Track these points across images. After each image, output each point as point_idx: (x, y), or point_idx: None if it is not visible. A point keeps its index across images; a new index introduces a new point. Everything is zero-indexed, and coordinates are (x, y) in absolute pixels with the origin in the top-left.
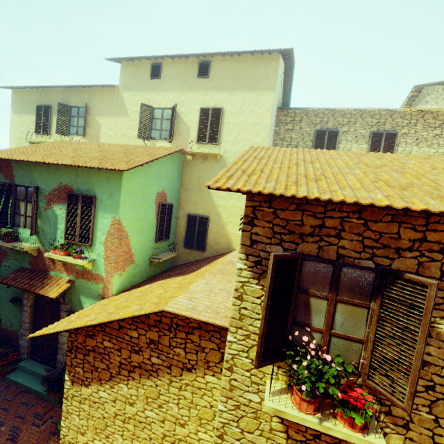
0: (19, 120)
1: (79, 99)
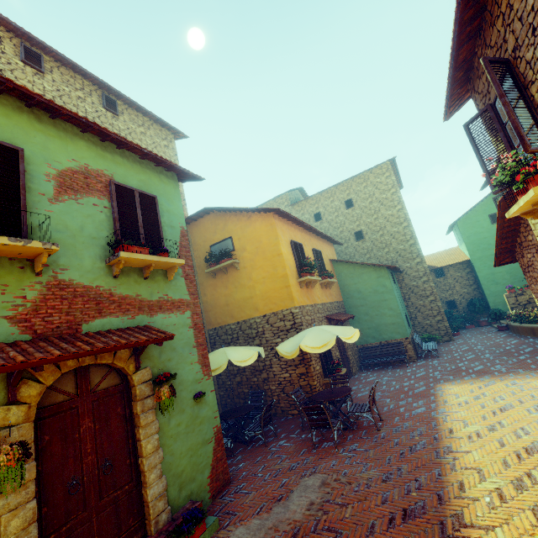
0: None
1: None
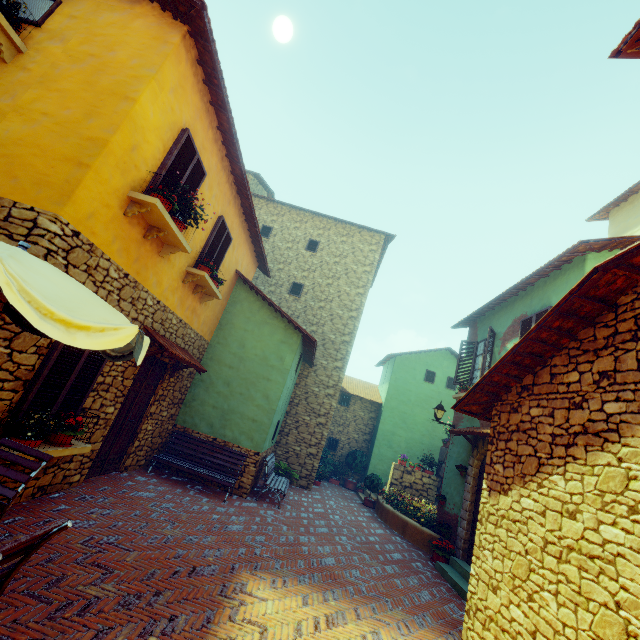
0: None
1: None
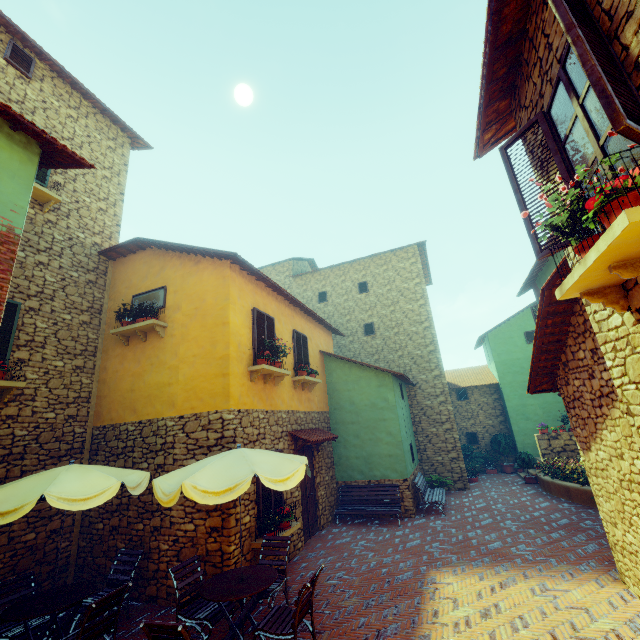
0: None
1: None
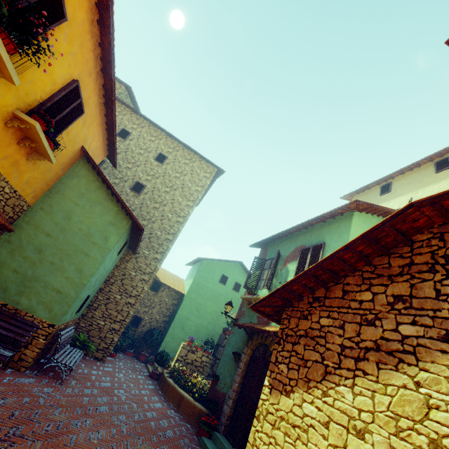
0: None
1: None
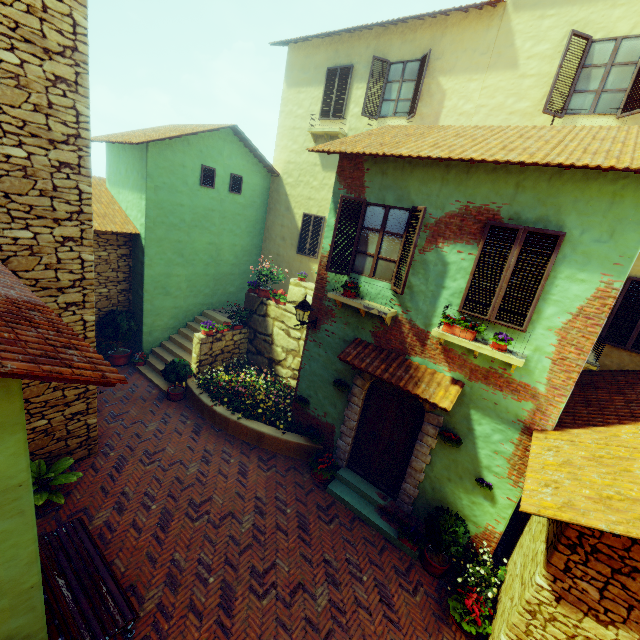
0: (294, 98)
1: (408, 46)
